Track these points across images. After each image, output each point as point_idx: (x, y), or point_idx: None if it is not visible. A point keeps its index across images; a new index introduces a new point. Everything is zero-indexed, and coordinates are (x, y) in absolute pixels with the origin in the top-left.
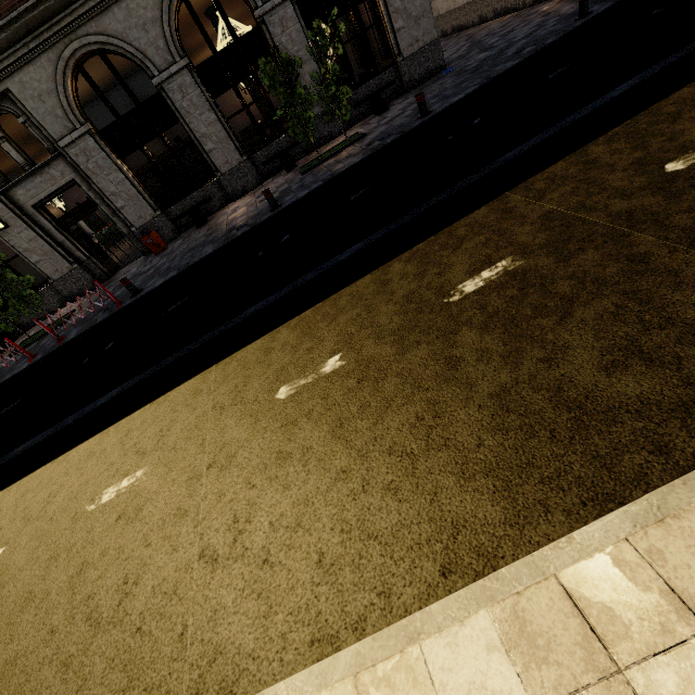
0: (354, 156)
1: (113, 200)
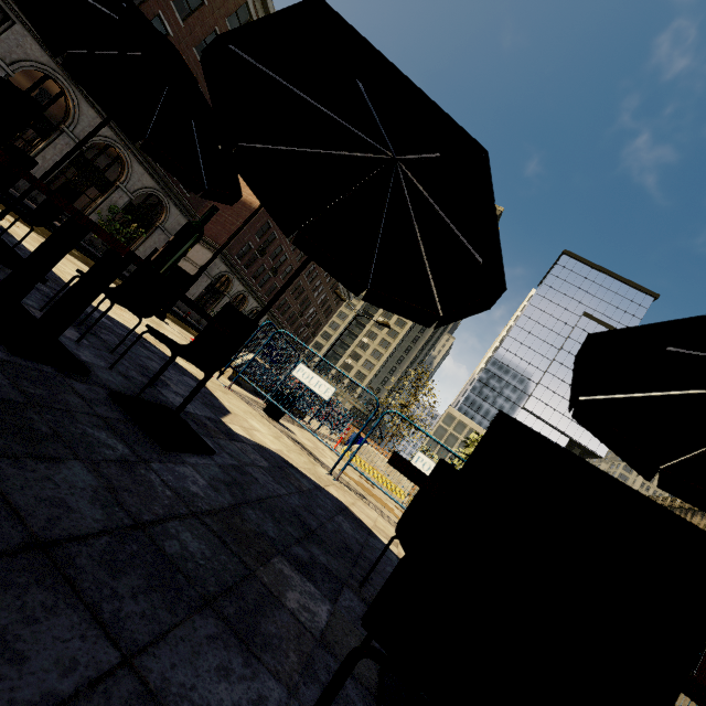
0: None
1: None
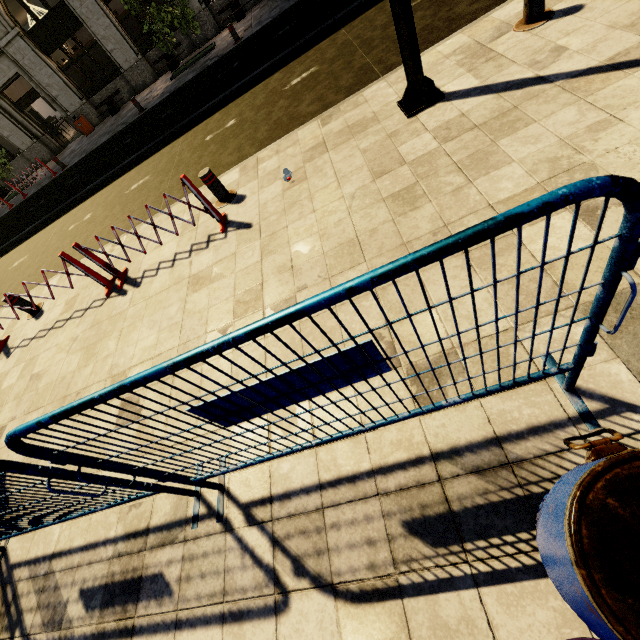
0: (193, 73)
1: (49, 90)
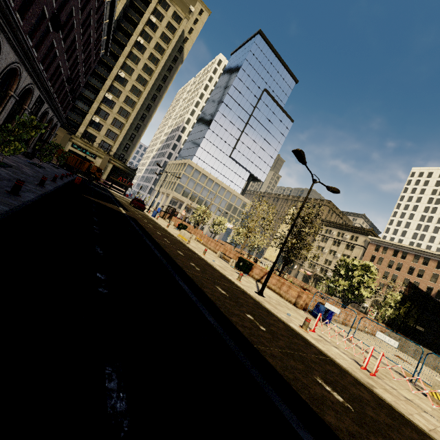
0: None
1: None
